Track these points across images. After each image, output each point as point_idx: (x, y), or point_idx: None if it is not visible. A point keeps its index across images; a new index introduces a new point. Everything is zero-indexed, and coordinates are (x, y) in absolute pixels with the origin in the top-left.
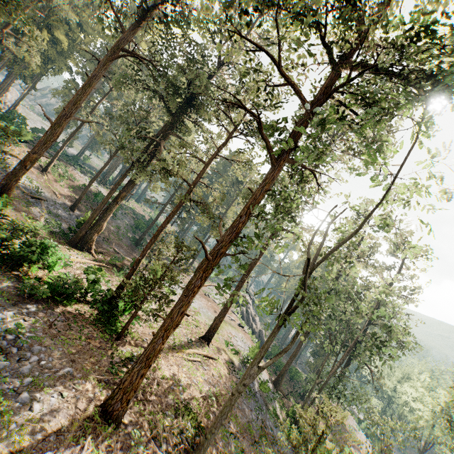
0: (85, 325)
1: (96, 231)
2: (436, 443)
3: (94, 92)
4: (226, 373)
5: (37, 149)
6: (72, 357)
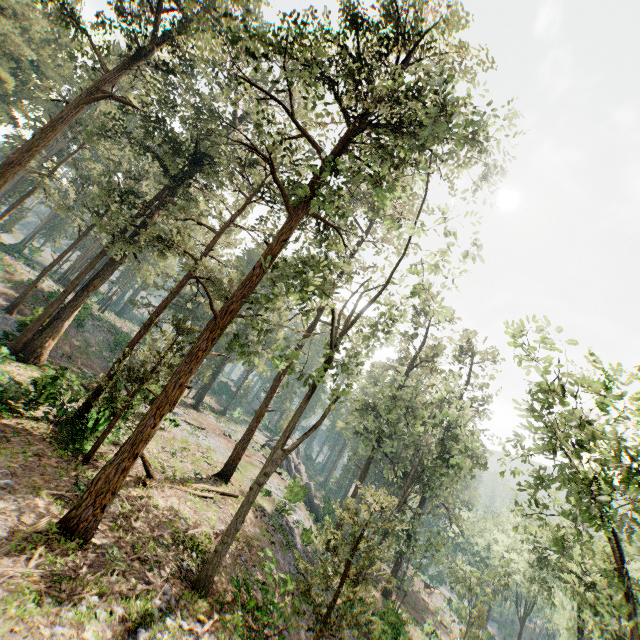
0: (33, 441)
1: (53, 334)
2: (538, 603)
3: (54, 154)
4: (252, 517)
5: None
6: (12, 471)
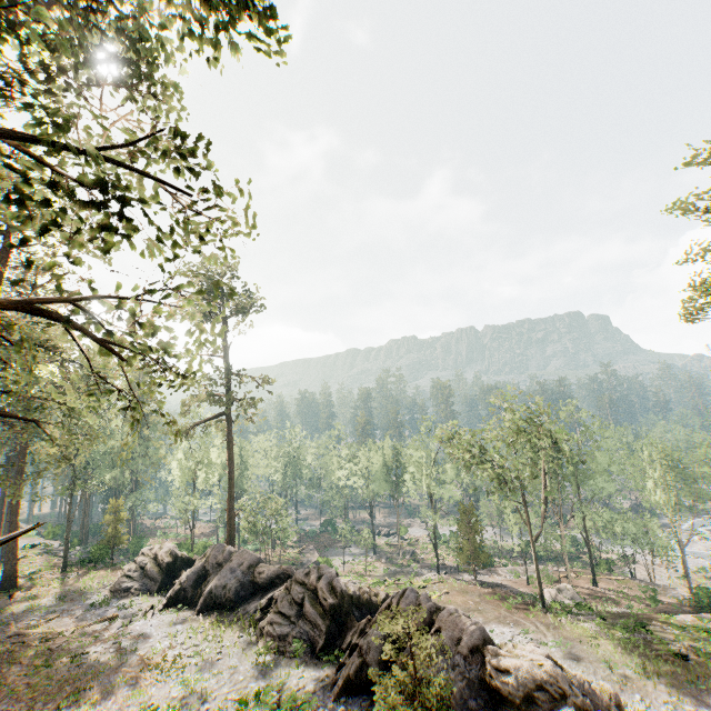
0: None
1: None
2: None
3: None
4: (41, 557)
5: None
6: None
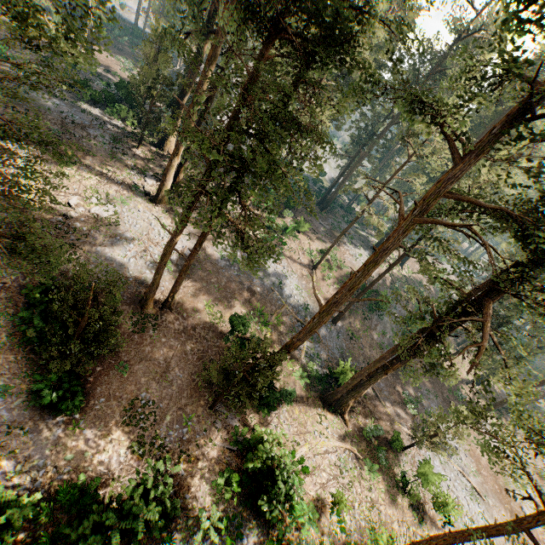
0: None
1: (354, 396)
2: None
3: (384, 131)
4: None
5: (301, 336)
6: None
